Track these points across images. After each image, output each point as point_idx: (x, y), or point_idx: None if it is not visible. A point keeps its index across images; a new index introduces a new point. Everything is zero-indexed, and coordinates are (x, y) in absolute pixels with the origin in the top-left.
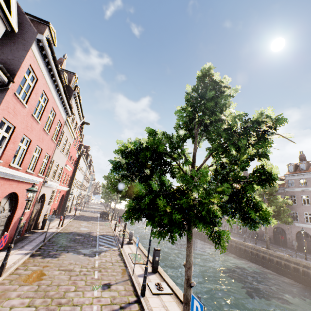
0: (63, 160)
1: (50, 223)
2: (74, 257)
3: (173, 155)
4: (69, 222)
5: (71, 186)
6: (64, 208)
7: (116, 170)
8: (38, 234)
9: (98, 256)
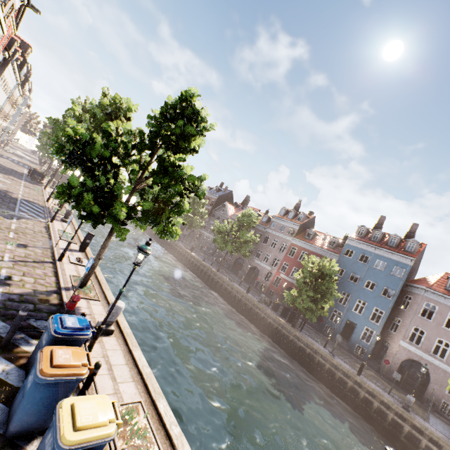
0: None
1: None
2: None
3: (125, 160)
4: None
5: None
6: None
7: (58, 153)
8: None
9: (16, 221)
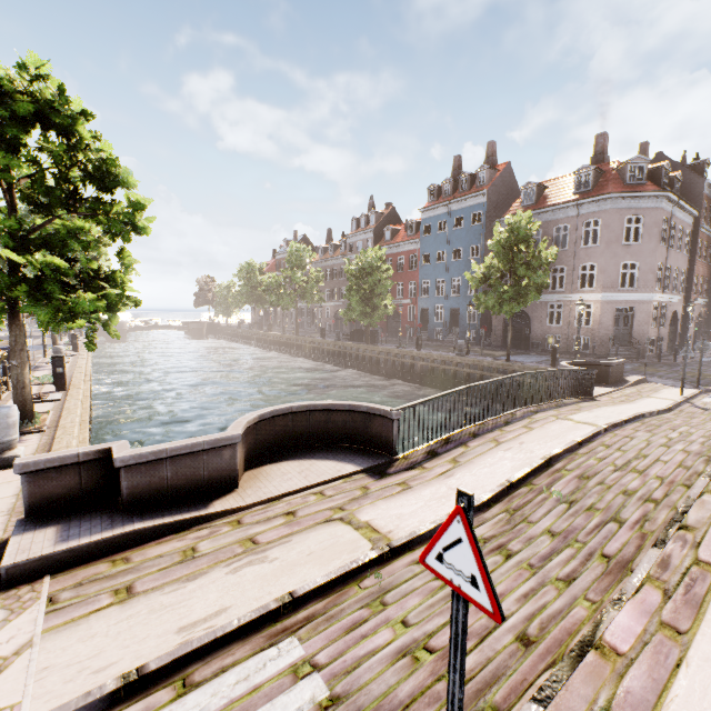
0: None
1: None
2: None
3: None
4: None
5: None
6: None
7: None
8: None
9: None
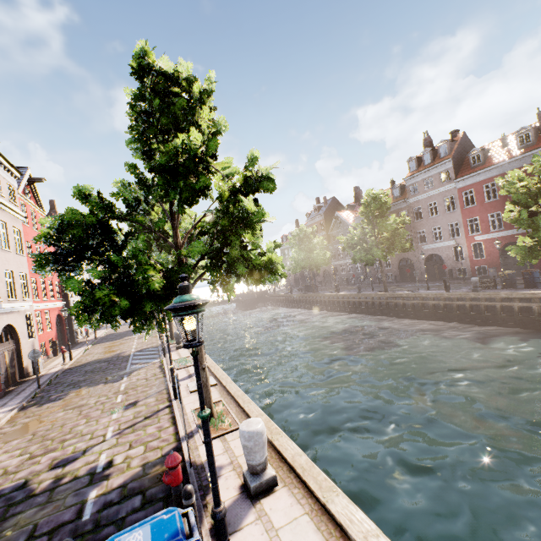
0: (20, 262)
1: (52, 362)
2: (89, 391)
3: (136, 217)
4: (86, 351)
5: (68, 297)
6: (73, 334)
7: (44, 267)
8: (30, 382)
9: (127, 378)
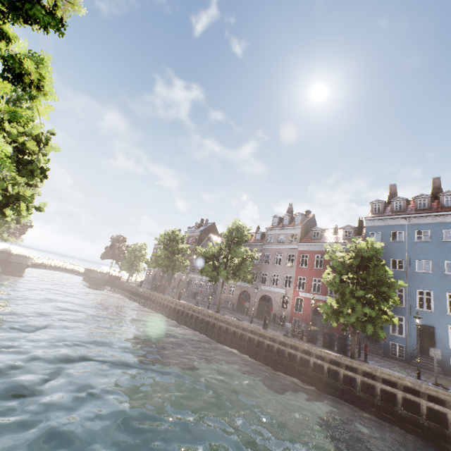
0: None
1: None
2: None
3: None
4: None
5: None
6: None
7: None
8: None
9: None
